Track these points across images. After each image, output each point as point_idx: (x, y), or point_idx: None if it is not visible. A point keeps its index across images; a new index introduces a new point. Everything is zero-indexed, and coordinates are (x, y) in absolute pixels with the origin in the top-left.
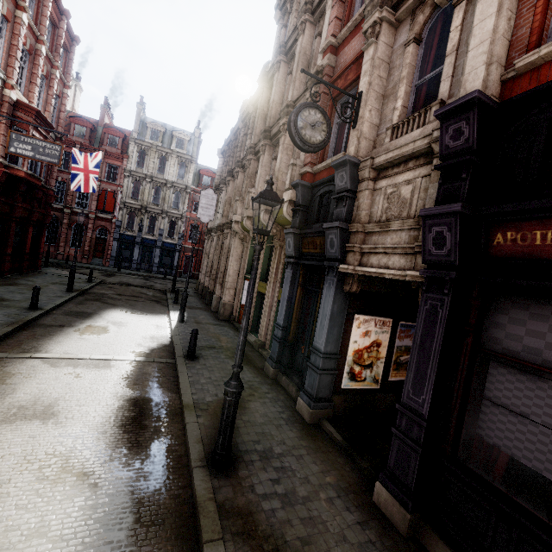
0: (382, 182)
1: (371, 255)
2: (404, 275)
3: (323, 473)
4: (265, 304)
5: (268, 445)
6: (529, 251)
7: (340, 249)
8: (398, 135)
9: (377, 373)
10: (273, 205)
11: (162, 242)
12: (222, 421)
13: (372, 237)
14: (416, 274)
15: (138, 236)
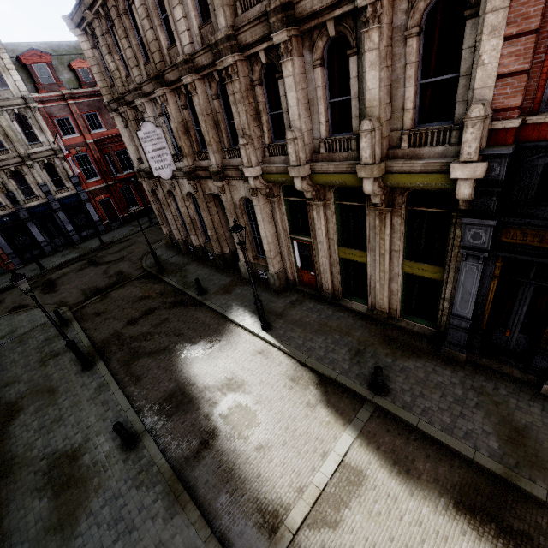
0: None
1: None
2: None
3: None
4: (377, 277)
5: None
6: None
7: None
8: None
9: None
10: None
11: (57, 201)
12: None
13: None
14: None
15: (20, 211)
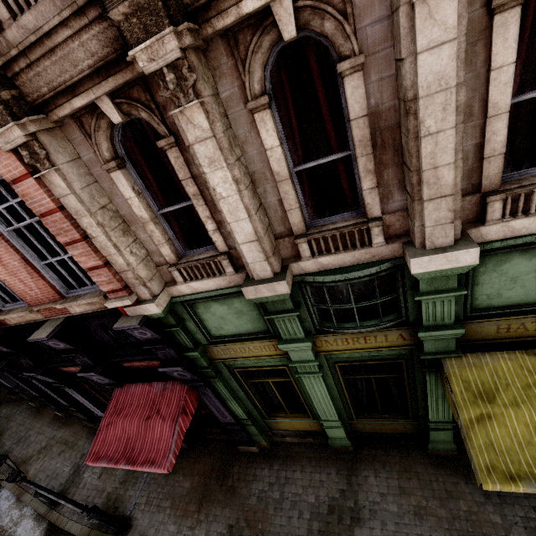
0: None
1: None
2: None
3: (43, 424)
4: None
5: (19, 436)
6: None
7: None
8: None
9: None
10: None
11: None
12: None
13: None
14: None
15: None
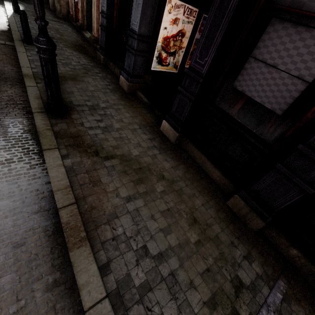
0: None
1: None
2: None
3: (133, 117)
4: None
5: (96, 102)
6: None
7: None
8: None
9: (177, 61)
10: None
11: None
12: (44, 78)
13: None
14: None
15: None
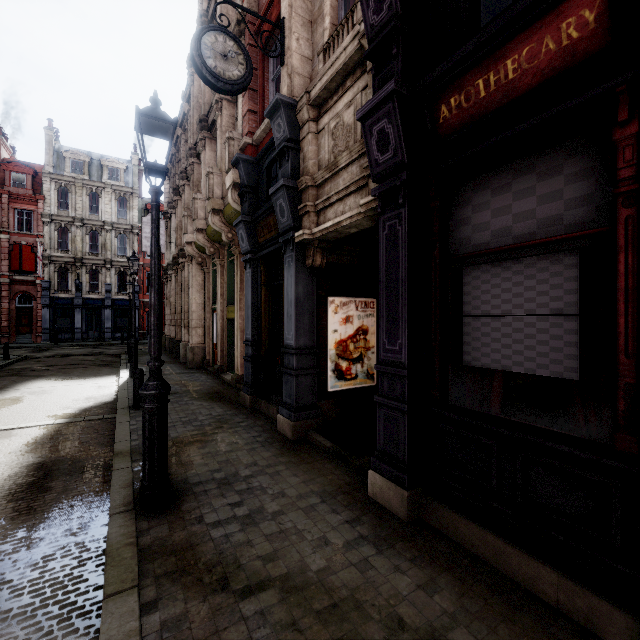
0: (324, 119)
1: (327, 210)
2: (361, 212)
3: (306, 482)
4: (235, 329)
5: (233, 470)
6: (476, 111)
7: (291, 214)
8: (331, 56)
9: (370, 367)
10: (170, 137)
11: (112, 300)
12: (144, 441)
13: (324, 189)
14: (369, 200)
15: (77, 297)
